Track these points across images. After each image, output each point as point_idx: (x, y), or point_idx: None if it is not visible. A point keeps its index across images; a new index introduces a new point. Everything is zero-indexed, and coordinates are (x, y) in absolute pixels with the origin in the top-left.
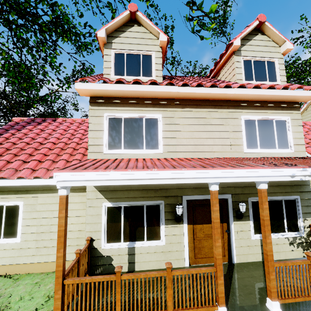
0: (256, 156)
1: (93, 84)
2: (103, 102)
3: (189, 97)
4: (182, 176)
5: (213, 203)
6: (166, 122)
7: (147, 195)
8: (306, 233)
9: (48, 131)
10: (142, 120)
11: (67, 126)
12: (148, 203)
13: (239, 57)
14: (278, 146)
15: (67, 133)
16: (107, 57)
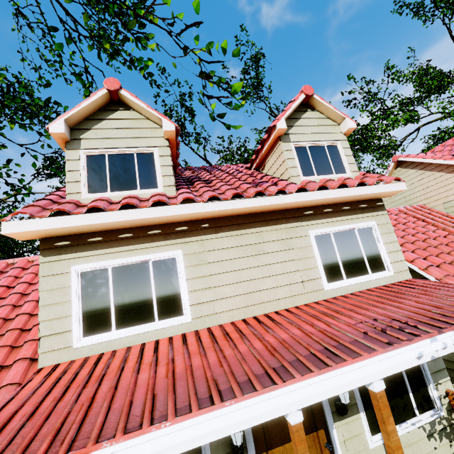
0: (344, 293)
1: (40, 220)
2: (68, 245)
3: (223, 214)
4: (228, 420)
5: None
6: (191, 262)
7: None
8: (445, 408)
9: None
10: (147, 265)
11: (14, 277)
12: None
13: (289, 144)
14: (371, 270)
15: (11, 293)
16: (73, 164)
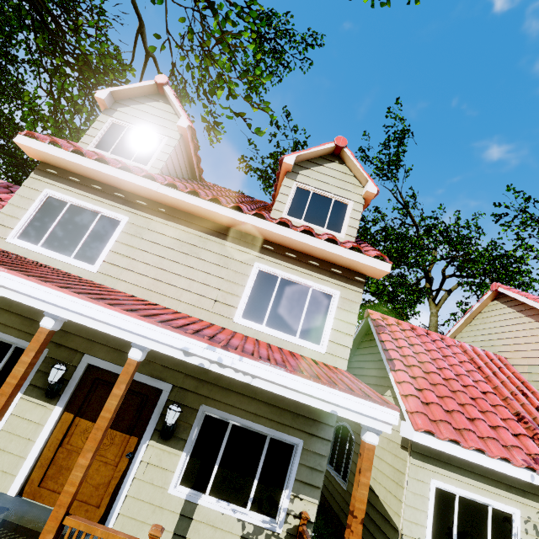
0: (252, 336)
1: (41, 143)
2: (55, 174)
3: (181, 207)
4: None
5: (27, 348)
6: (129, 231)
7: (29, 330)
8: (287, 528)
9: (6, 203)
10: (97, 216)
11: None
12: (21, 344)
13: (292, 181)
14: (302, 334)
15: None
16: (99, 124)
